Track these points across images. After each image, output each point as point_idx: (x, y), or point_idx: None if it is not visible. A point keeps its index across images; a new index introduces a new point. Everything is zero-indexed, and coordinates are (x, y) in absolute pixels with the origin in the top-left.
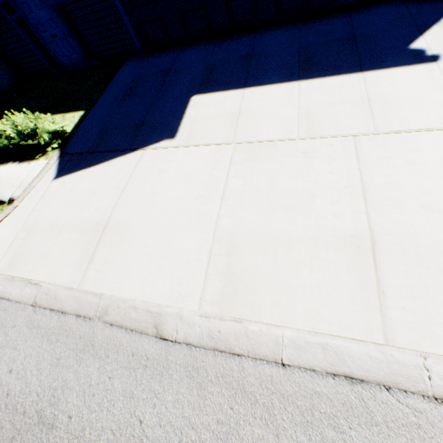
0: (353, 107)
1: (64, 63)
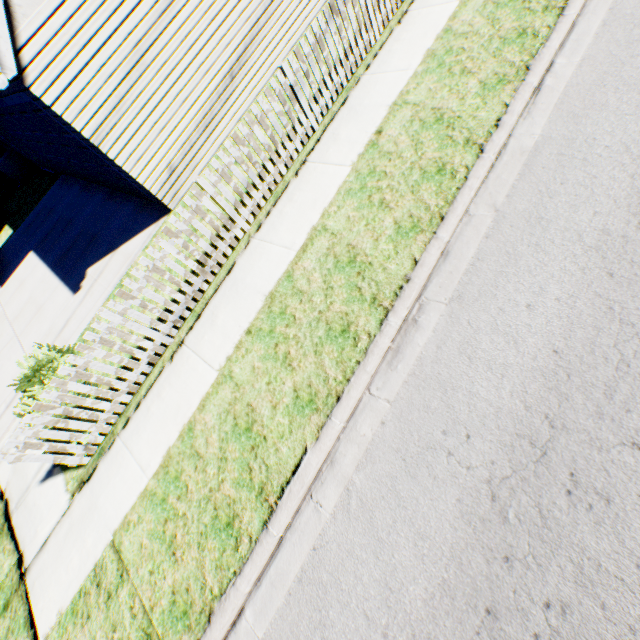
0: (34, 311)
1: (41, 165)
